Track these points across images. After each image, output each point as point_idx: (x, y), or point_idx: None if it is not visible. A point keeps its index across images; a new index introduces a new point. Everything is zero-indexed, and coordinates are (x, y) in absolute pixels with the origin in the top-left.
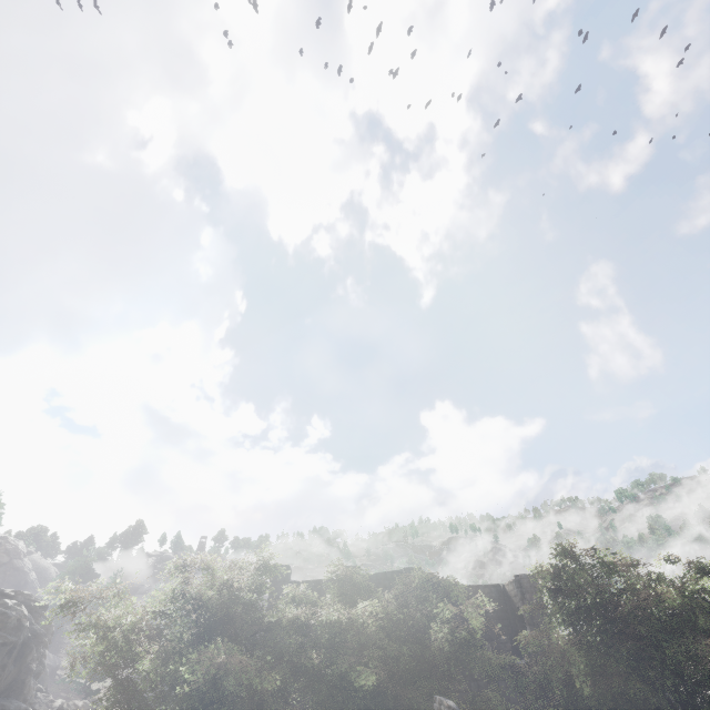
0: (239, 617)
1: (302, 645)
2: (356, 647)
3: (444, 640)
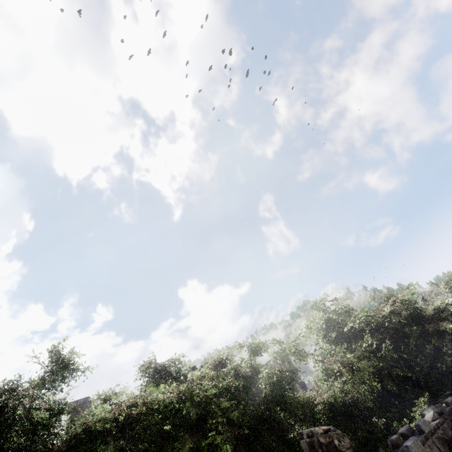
0: (20, 449)
1: (124, 449)
2: (193, 424)
3: (271, 388)
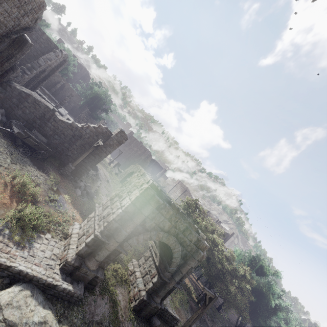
0: None
1: None
2: None
3: None
